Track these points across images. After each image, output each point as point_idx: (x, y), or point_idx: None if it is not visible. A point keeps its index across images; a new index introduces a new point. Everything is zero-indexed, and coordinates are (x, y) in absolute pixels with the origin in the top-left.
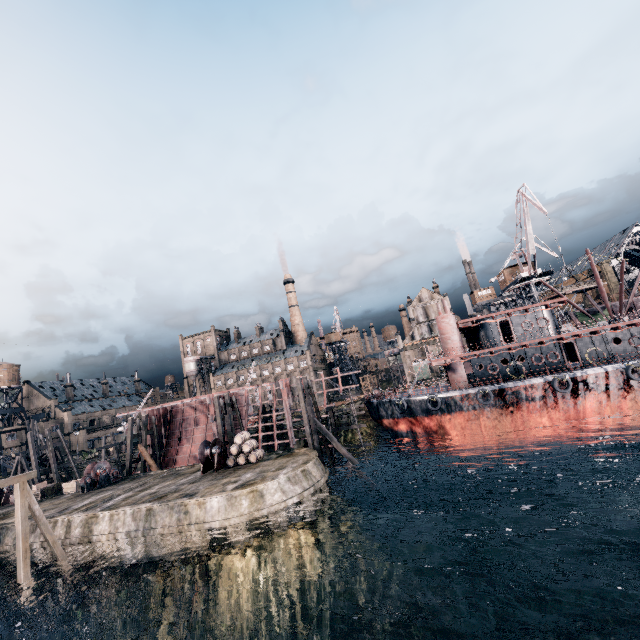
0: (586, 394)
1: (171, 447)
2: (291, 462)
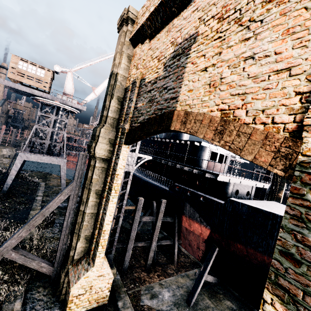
0: None
1: None
2: (7, 148)
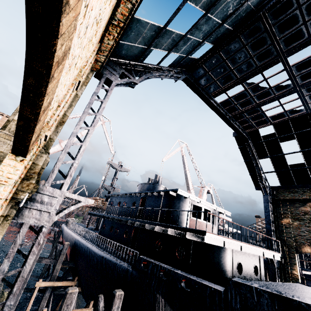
0: None
1: None
2: None
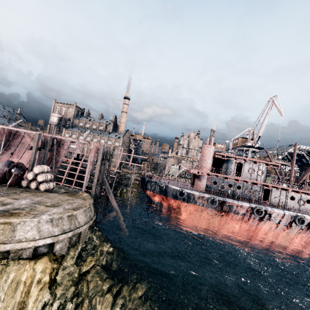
0: (266, 221)
1: (4, 156)
2: (68, 202)
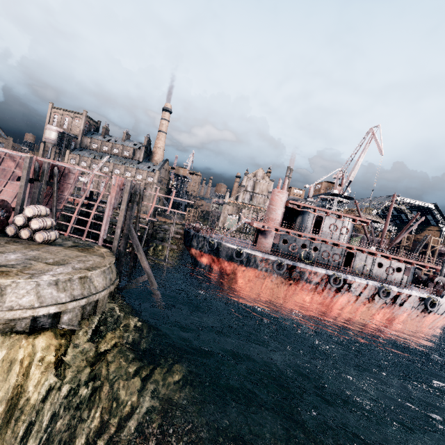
0: (345, 293)
1: None
2: (79, 260)
